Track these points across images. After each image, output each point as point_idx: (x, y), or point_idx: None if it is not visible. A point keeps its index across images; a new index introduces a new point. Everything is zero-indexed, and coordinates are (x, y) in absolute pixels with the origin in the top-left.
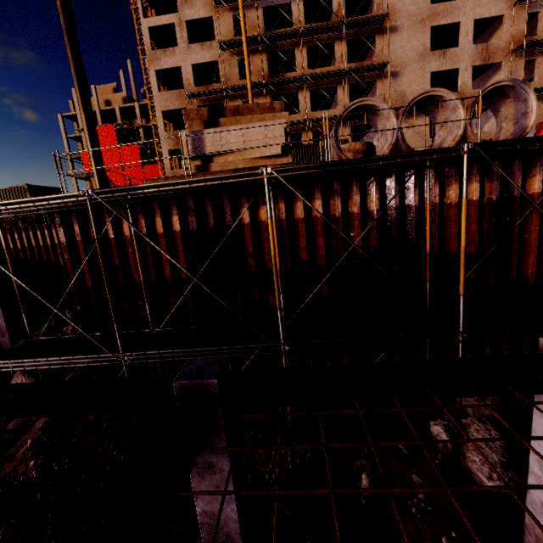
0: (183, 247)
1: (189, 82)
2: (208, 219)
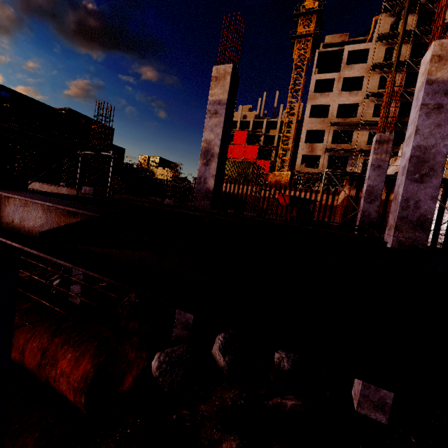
0: None
1: (332, 115)
2: None
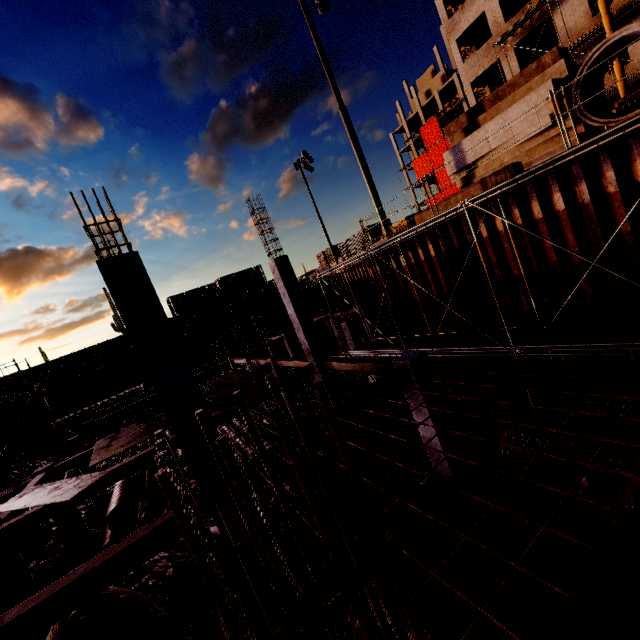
0: (440, 268)
1: (497, 23)
2: (453, 241)
